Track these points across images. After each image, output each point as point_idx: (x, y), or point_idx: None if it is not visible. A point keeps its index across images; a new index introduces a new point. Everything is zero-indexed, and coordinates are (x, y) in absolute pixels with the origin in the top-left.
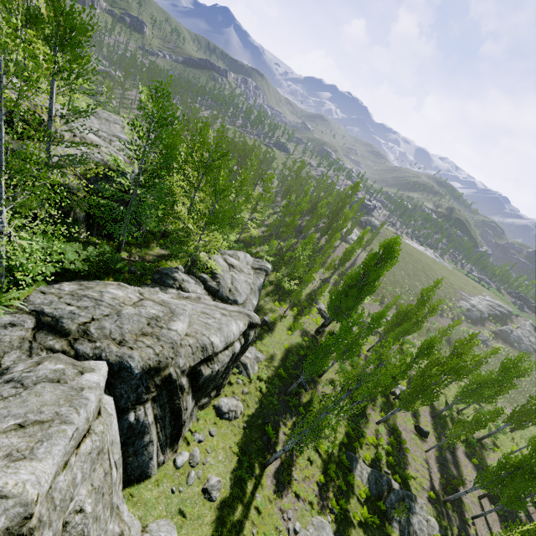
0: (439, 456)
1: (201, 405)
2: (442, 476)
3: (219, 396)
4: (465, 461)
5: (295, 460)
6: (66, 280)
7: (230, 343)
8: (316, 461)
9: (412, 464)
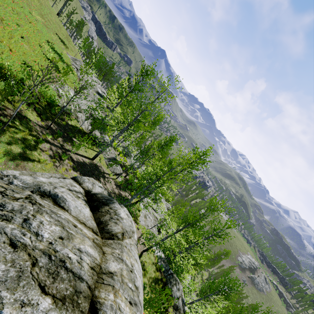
0: None
1: None
2: None
3: None
4: None
5: None
6: None
7: None
8: None
9: None
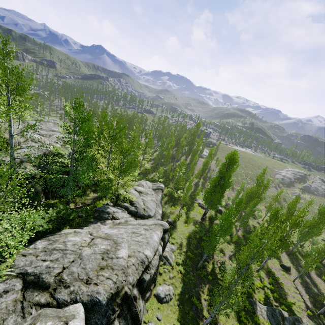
0: (302, 282)
1: (146, 299)
2: (310, 296)
3: (156, 286)
4: (318, 280)
5: (217, 318)
6: (38, 239)
7: (156, 250)
8: (230, 314)
9: (289, 293)
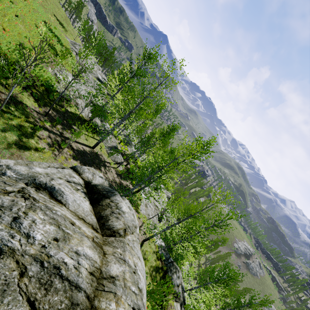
0: None
1: None
2: None
3: None
4: None
5: None
6: None
7: None
8: None
9: None
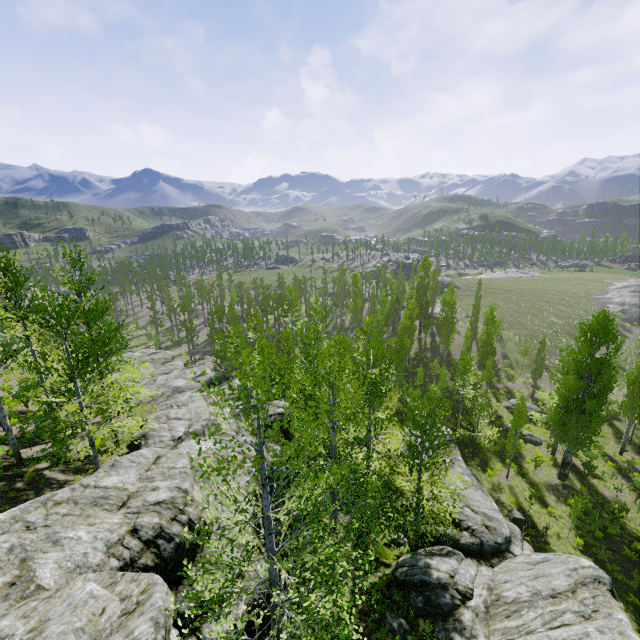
0: None
1: None
2: None
3: None
4: None
5: None
6: None
7: None
8: None
9: None
